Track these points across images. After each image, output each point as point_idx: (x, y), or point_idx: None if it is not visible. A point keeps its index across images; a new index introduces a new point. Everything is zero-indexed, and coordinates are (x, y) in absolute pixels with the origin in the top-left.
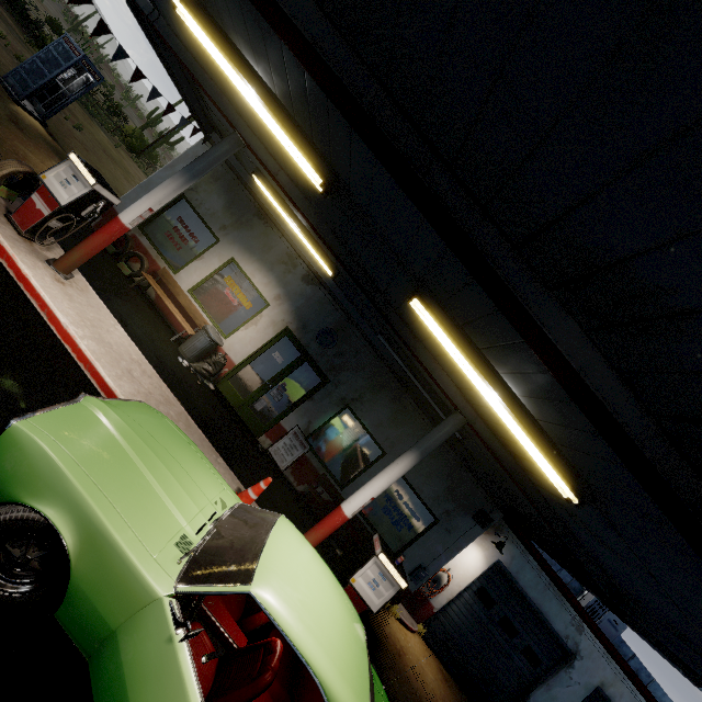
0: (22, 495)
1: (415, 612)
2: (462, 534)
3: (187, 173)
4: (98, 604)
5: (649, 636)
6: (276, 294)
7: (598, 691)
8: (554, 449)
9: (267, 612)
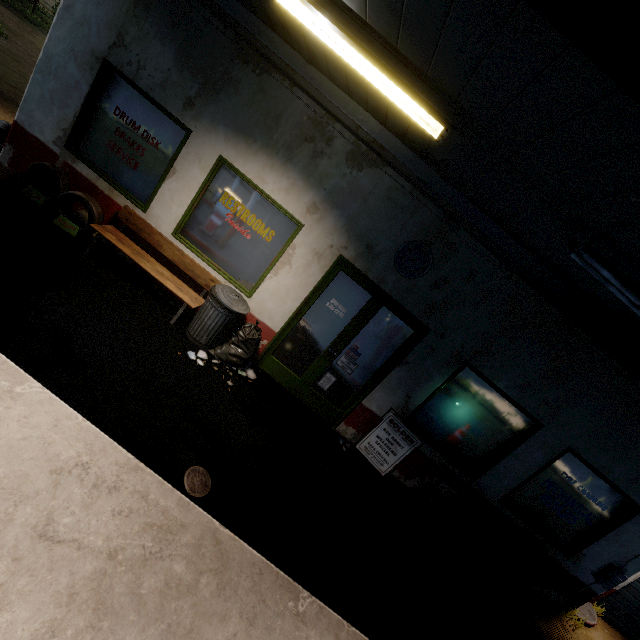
0: None
1: None
2: None
3: None
4: None
5: None
6: (309, 203)
7: None
8: None
9: None
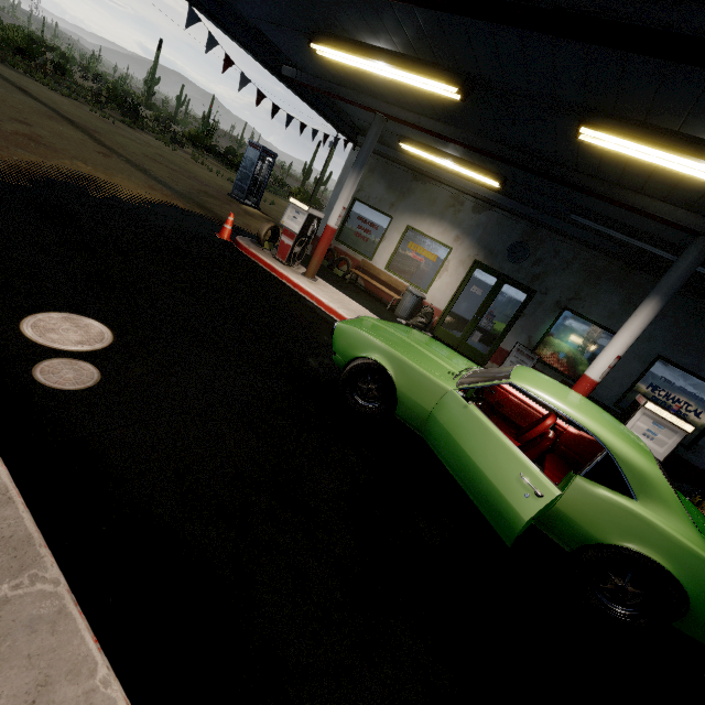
0: (356, 353)
1: None
2: None
3: (356, 168)
4: (416, 400)
5: None
6: (454, 236)
7: None
8: None
9: (528, 392)
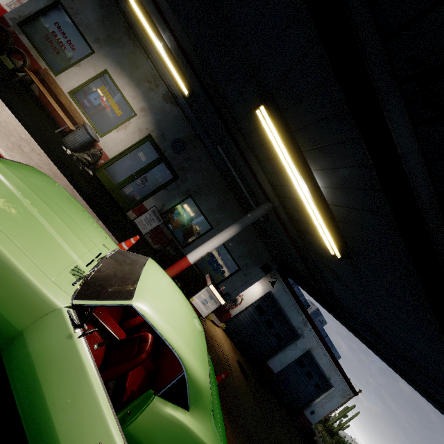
0: None
1: (220, 317)
2: (253, 277)
3: None
4: (3, 313)
5: (352, 327)
6: (142, 107)
7: (308, 351)
8: (334, 224)
9: (144, 317)
